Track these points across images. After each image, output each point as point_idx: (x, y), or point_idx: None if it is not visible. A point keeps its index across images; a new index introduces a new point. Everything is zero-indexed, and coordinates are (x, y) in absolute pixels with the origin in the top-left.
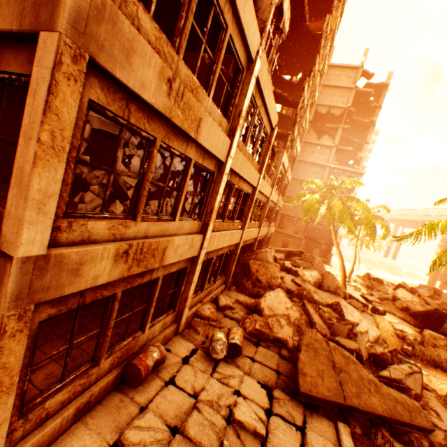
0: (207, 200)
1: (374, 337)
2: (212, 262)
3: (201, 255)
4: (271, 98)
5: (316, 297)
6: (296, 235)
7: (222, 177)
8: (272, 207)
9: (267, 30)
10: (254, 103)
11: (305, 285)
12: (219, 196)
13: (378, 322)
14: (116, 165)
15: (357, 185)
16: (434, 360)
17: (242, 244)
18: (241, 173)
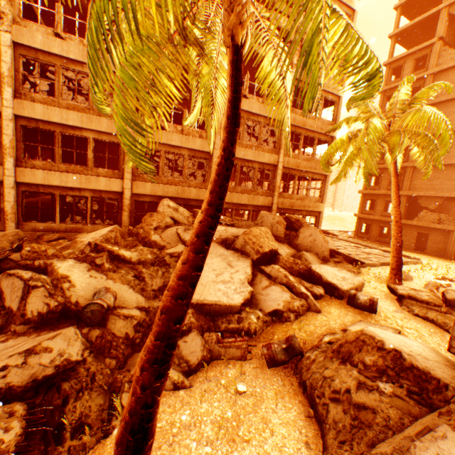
0: (1, 141)
1: (201, 300)
2: (59, 198)
3: (7, 181)
4: (82, 51)
5: (157, 238)
6: (437, 226)
7: (3, 122)
8: (264, 169)
9: (5, 12)
10: (49, 64)
11: (184, 234)
12: (9, 137)
13: (324, 313)
14: (104, 161)
15: (404, 86)
16: (312, 385)
17: (152, 199)
18: (55, 121)
